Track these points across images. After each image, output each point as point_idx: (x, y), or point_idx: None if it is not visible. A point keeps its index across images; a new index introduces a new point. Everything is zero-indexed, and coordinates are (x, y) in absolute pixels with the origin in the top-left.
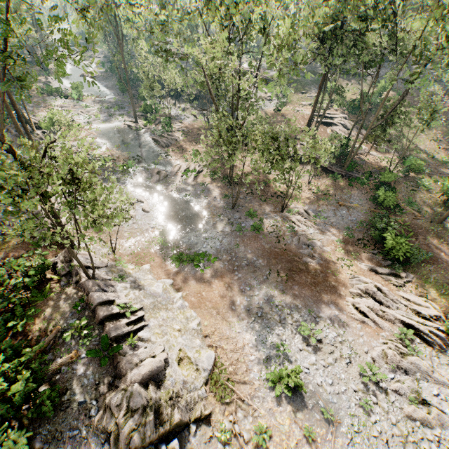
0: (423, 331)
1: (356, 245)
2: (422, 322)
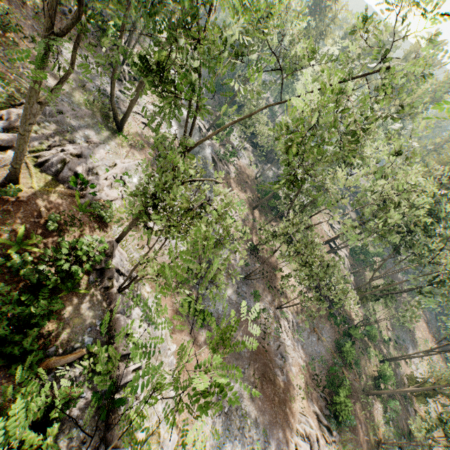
0: None
1: (312, 379)
2: None
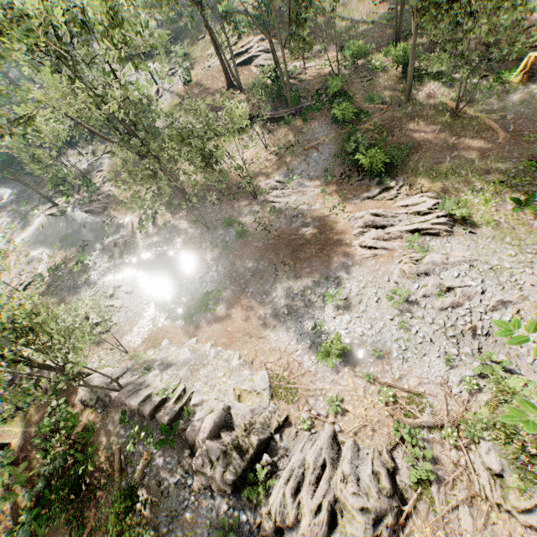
0: (427, 228)
1: (341, 183)
2: (424, 220)
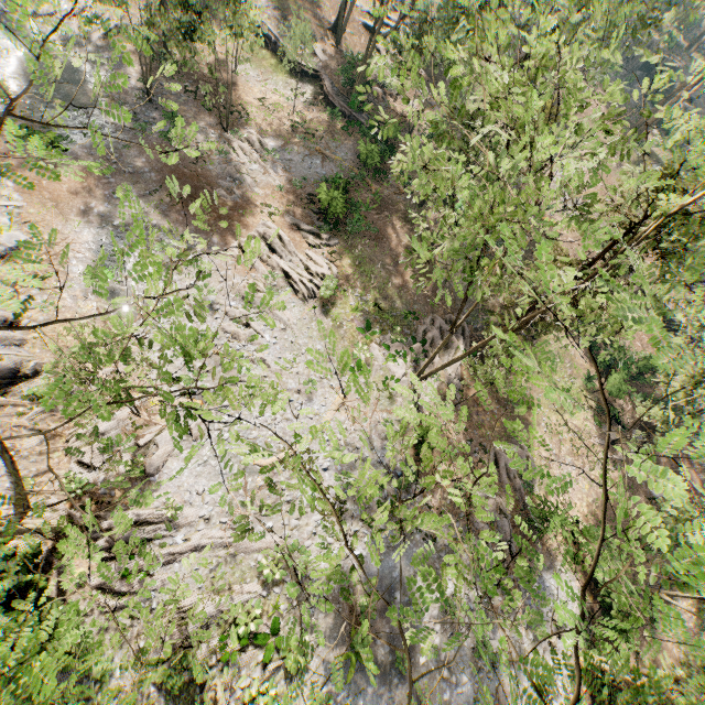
0: (294, 279)
1: (301, 200)
2: (301, 273)
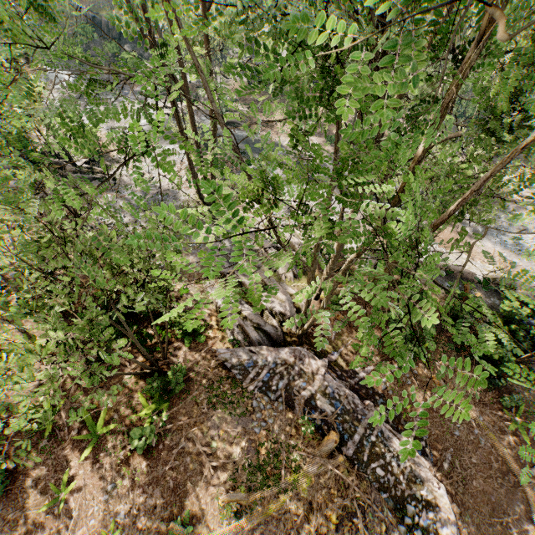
0: None
1: None
2: None
